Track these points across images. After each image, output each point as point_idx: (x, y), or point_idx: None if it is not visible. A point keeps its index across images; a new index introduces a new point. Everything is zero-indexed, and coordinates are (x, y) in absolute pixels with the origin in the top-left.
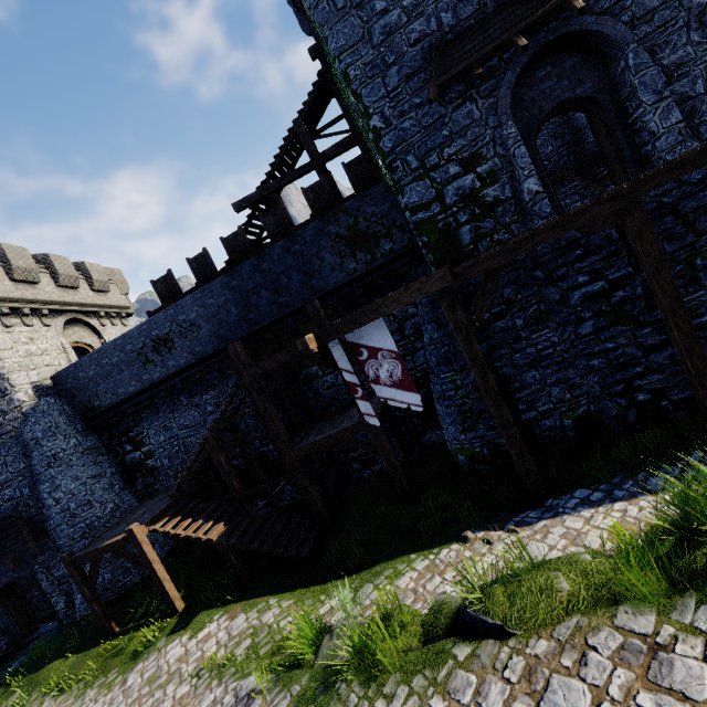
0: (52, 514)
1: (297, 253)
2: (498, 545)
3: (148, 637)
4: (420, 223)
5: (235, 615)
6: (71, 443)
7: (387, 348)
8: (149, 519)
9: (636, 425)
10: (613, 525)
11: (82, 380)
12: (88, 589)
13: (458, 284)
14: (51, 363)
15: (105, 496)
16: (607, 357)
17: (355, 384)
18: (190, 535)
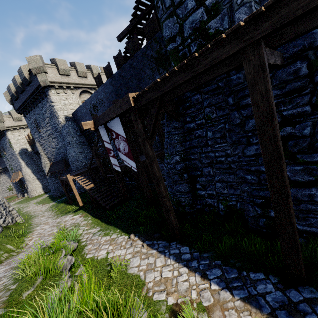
0: (69, 161)
1: (135, 67)
2: (132, 248)
3: (68, 210)
4: (170, 52)
5: (81, 216)
6: (74, 139)
7: (122, 135)
8: (75, 174)
9: (263, 229)
10: (166, 277)
11: (78, 117)
12: (64, 188)
13: (138, 106)
14: (73, 108)
15: (82, 160)
16: (259, 176)
17: (110, 149)
18: (82, 184)
